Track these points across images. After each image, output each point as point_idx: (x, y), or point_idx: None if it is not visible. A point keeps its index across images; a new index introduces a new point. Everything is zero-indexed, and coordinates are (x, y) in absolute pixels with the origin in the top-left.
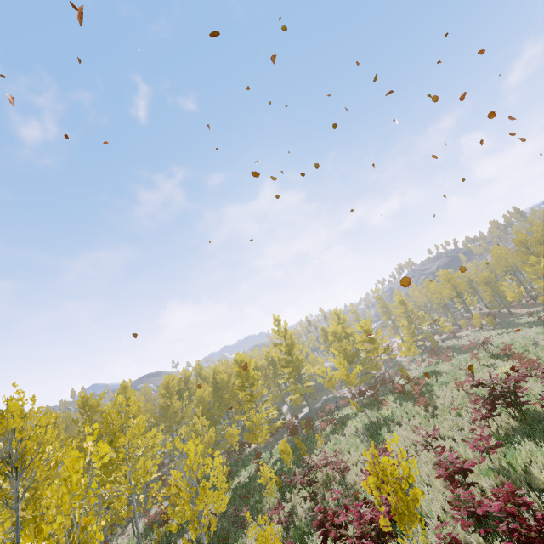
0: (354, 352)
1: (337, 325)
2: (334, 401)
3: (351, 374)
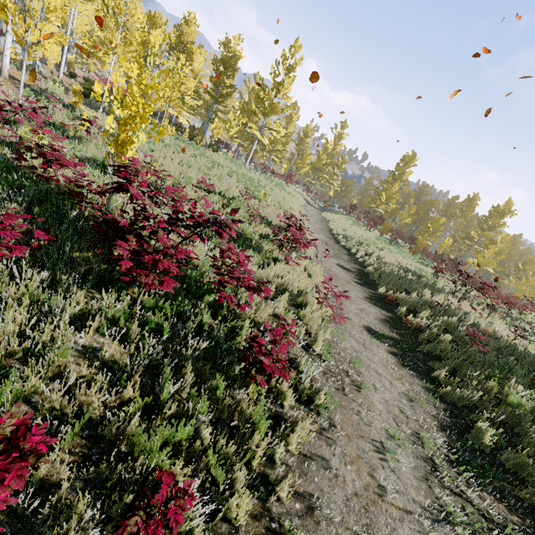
0: None
1: None
2: None
3: None
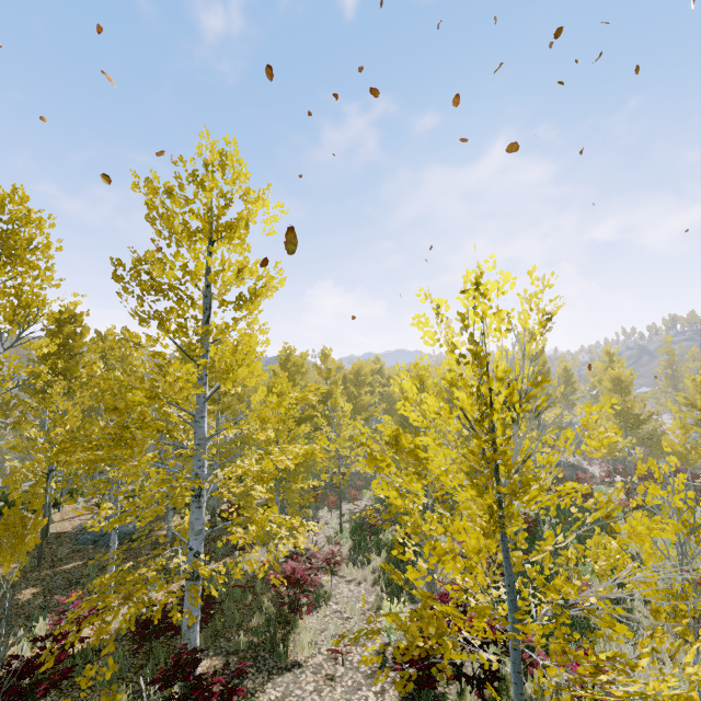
0: (648, 416)
1: (604, 369)
2: (570, 469)
3: (700, 449)
